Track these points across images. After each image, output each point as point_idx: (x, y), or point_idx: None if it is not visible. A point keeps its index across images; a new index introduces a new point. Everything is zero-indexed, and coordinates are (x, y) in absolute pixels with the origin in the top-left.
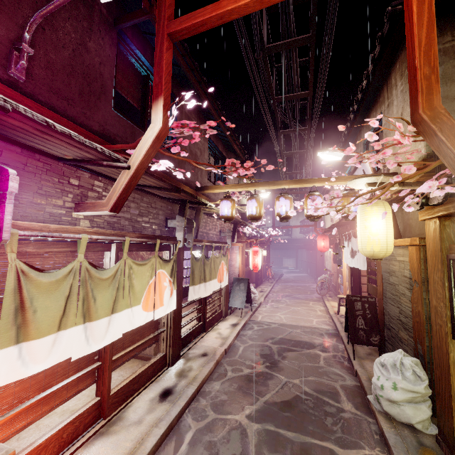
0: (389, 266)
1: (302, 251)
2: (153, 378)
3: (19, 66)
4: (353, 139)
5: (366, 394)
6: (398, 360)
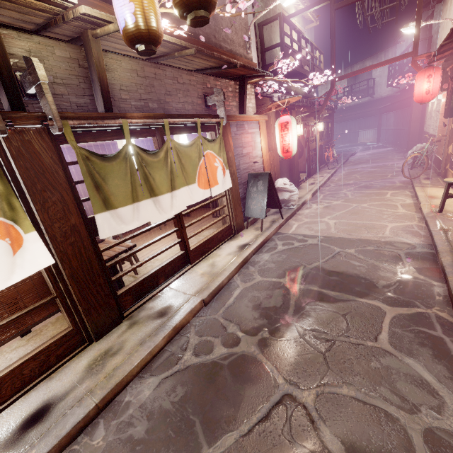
0: None
1: (388, 115)
2: (47, 372)
3: None
4: None
5: None
6: None
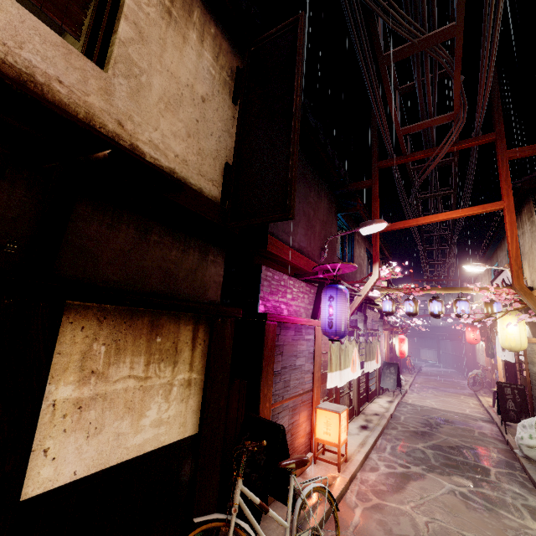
0: (532, 359)
1: (445, 341)
2: (350, 419)
3: (324, 257)
4: (498, 242)
5: (514, 451)
6: (533, 421)
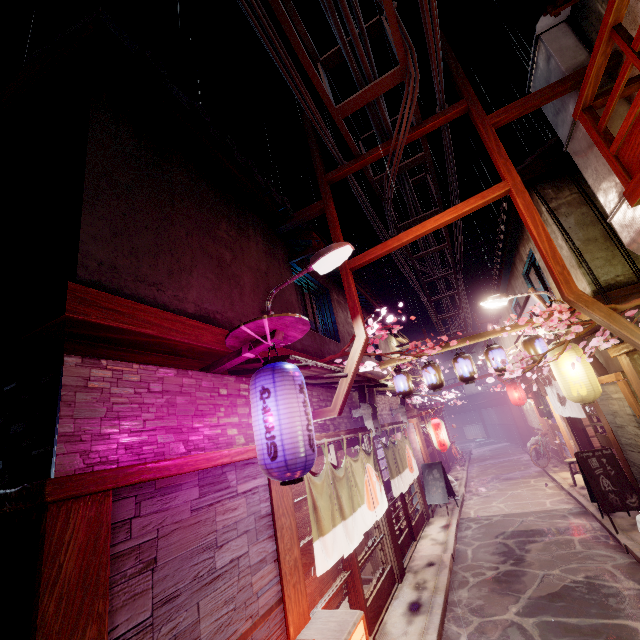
0: (609, 406)
1: (488, 410)
2: (391, 595)
3: None
4: (508, 270)
5: None
6: None
